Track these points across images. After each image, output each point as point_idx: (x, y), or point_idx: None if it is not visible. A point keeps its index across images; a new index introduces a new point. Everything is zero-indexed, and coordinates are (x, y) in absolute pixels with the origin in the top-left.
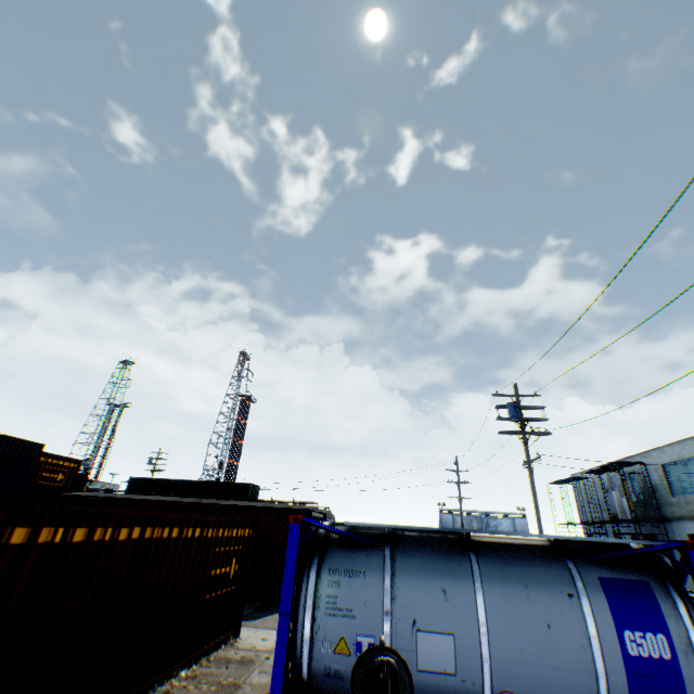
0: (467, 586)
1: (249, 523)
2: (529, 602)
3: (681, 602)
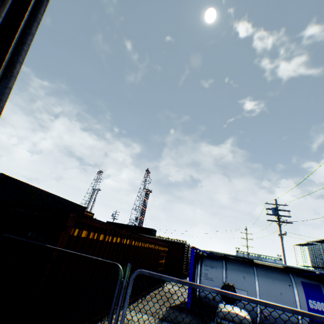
0: (252, 276)
1: (168, 246)
2: (274, 285)
3: None
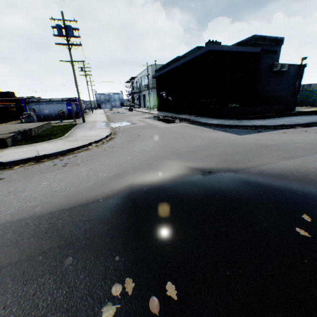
0: (50, 105)
1: (15, 102)
2: (57, 105)
3: (74, 103)
